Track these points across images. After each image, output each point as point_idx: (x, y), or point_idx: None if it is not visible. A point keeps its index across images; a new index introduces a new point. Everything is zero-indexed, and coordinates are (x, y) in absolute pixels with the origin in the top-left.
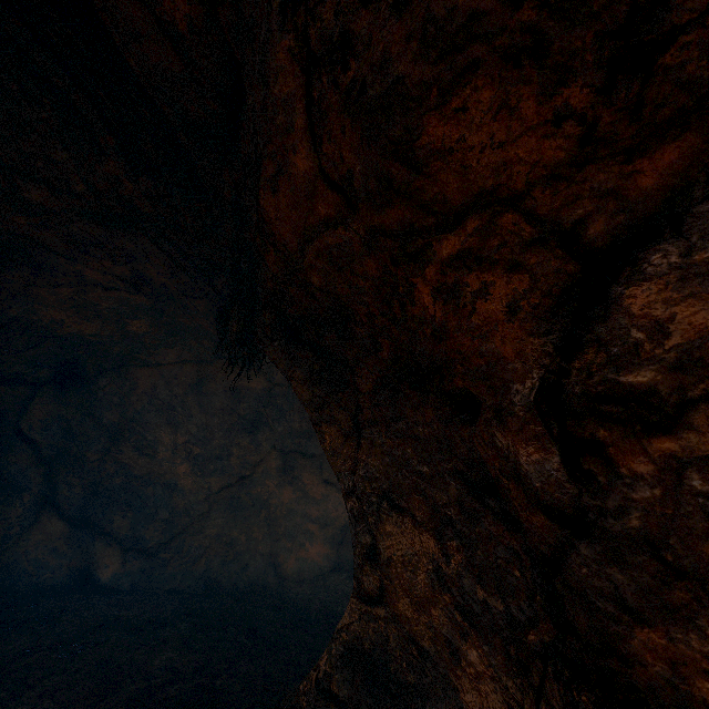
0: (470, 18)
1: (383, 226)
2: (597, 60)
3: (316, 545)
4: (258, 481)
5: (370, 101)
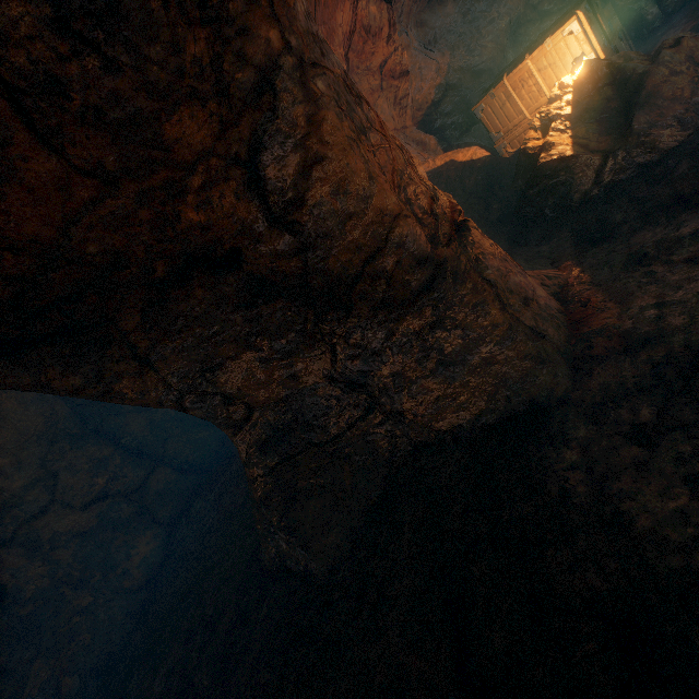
0: (169, 84)
1: (152, 186)
2: (214, 94)
3: (139, 543)
4: (20, 585)
5: (116, 120)
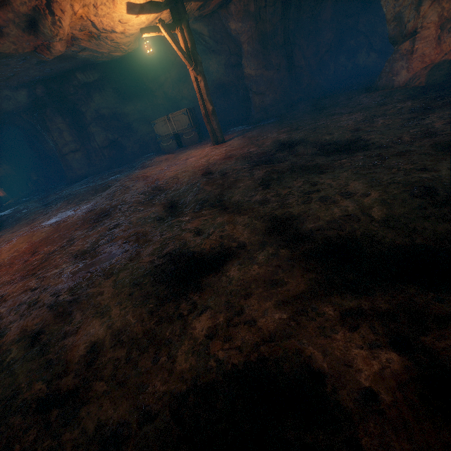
0: None
1: None
2: None
3: None
4: None
5: None
